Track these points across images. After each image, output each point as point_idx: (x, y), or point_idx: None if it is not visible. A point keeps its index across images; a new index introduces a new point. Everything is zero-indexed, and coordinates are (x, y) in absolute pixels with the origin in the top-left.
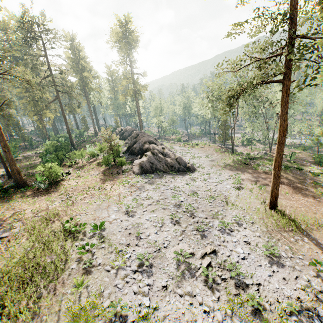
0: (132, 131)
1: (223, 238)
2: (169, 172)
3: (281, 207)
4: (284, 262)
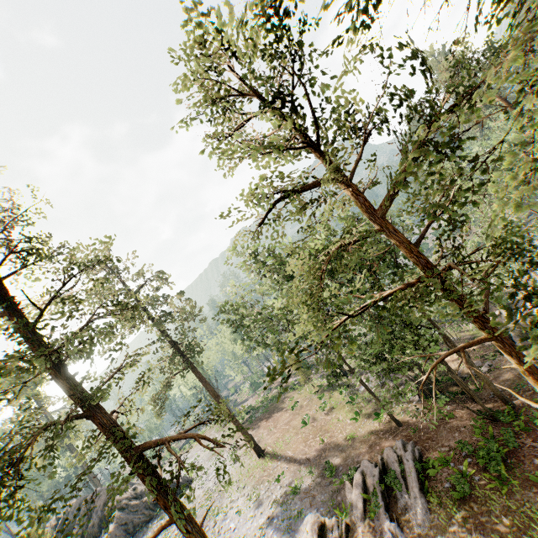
0: (81, 504)
1: (218, 528)
2: (156, 515)
3: (267, 448)
4: (263, 498)
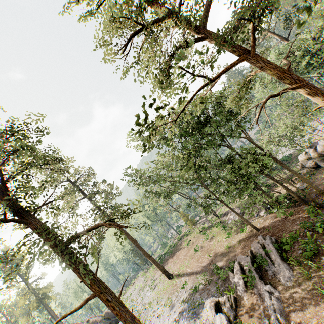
0: None
1: None
2: None
3: (174, 272)
4: (175, 302)
